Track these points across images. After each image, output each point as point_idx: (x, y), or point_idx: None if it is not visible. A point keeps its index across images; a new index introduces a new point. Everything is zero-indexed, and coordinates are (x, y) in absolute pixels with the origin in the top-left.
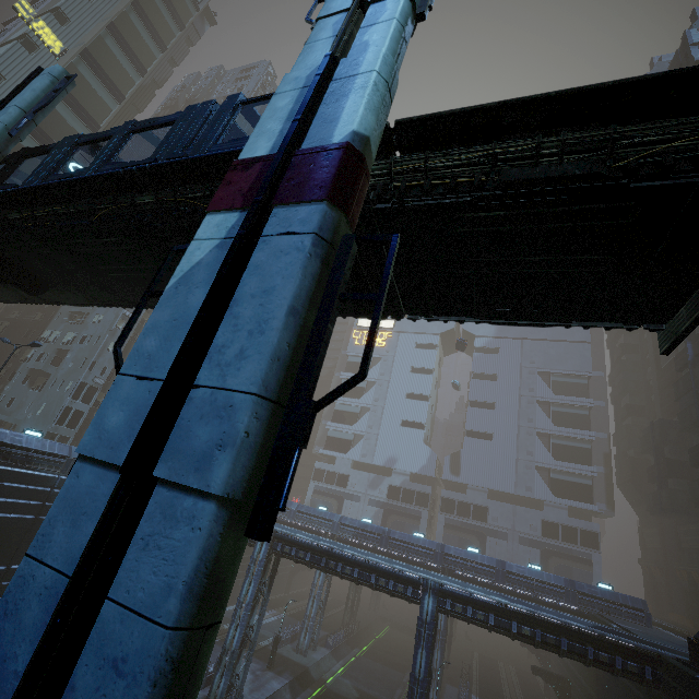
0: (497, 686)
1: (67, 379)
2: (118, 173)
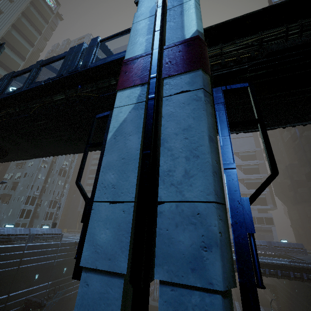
0: None
1: (20, 195)
2: (41, 85)
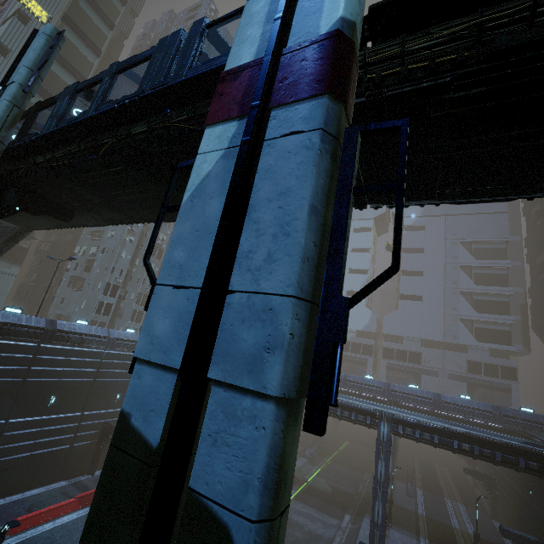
0: (435, 481)
1: (97, 281)
2: (114, 109)
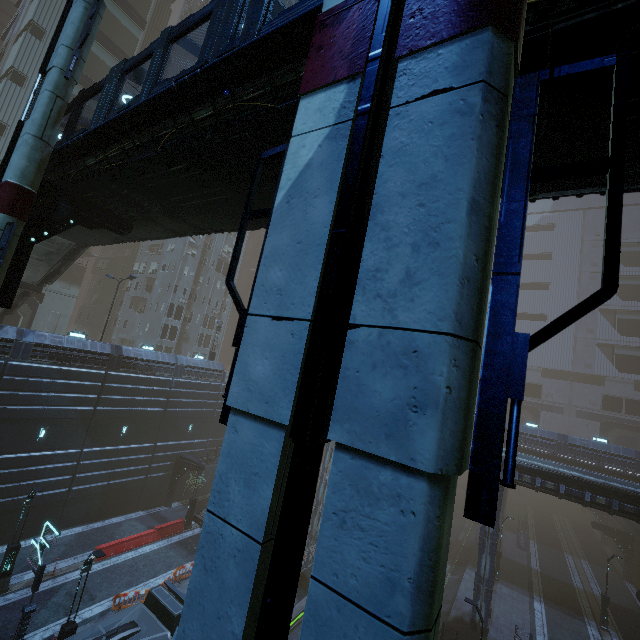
0: (553, 534)
1: (159, 302)
2: (171, 89)
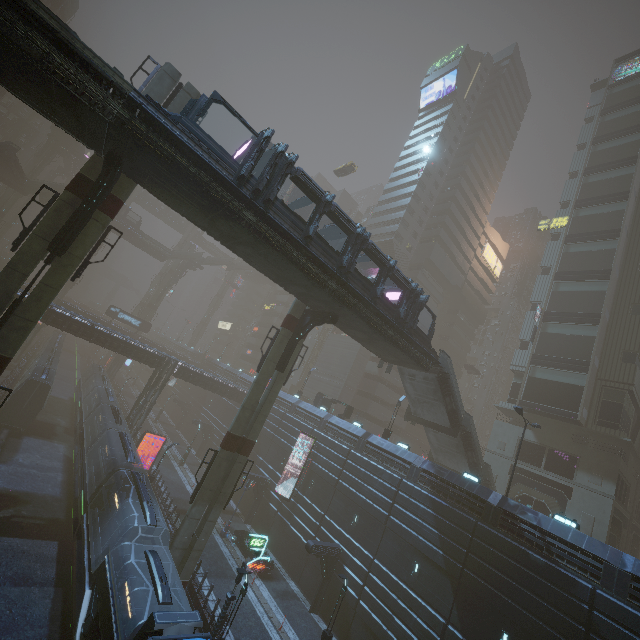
0: None
1: None
2: None
